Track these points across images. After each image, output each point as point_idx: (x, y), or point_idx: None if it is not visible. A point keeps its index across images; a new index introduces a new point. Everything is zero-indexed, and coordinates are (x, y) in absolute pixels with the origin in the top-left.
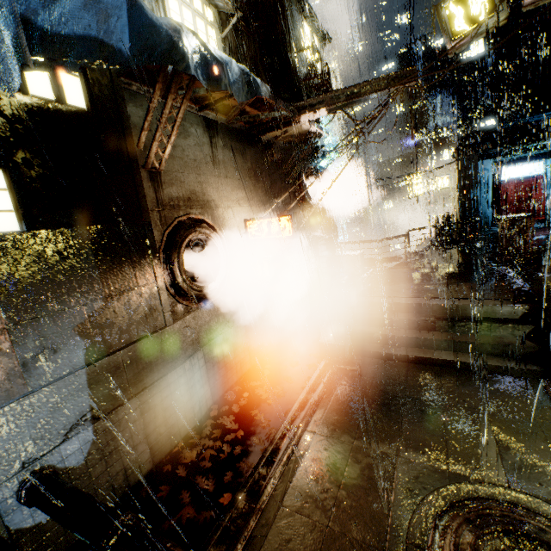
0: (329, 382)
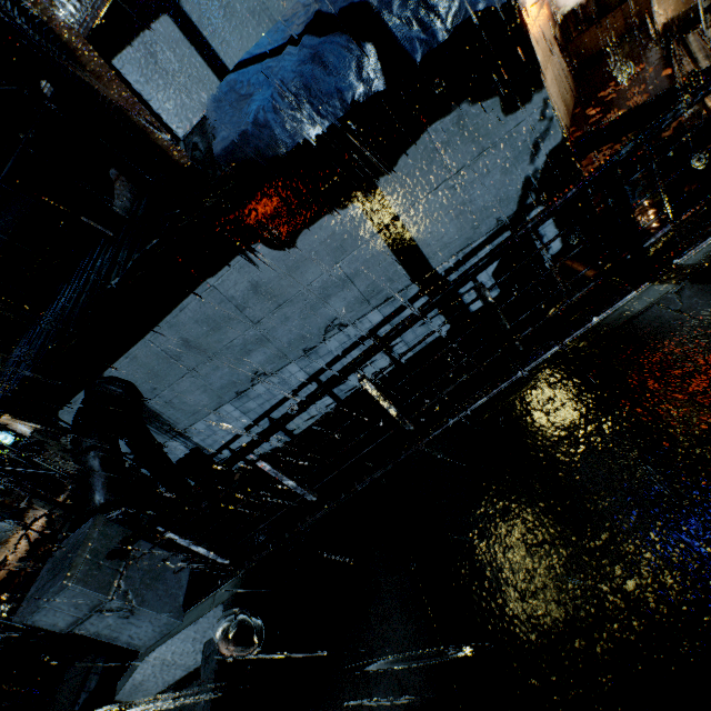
0: (708, 39)
